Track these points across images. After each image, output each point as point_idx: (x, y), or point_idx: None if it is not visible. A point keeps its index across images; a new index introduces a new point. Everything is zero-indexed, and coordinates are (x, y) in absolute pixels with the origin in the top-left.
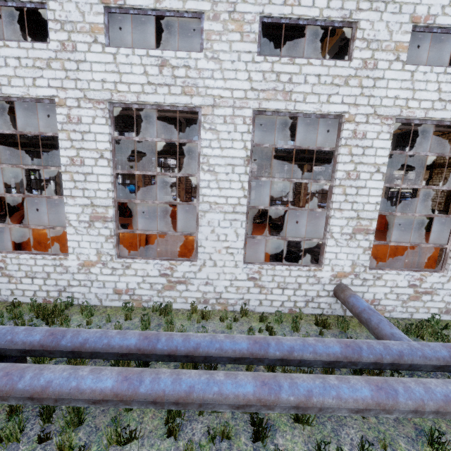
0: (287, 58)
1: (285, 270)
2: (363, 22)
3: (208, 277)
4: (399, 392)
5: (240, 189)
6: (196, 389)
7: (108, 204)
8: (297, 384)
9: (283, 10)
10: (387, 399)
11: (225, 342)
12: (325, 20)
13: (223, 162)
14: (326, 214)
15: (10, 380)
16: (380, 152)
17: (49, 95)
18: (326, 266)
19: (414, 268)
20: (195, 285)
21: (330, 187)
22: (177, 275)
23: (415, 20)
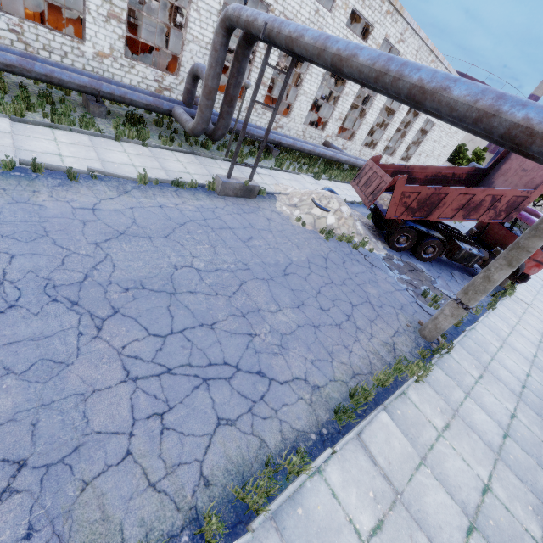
0: (352, 32)
1: (314, 130)
2: (375, 28)
3: (290, 127)
4: (351, 159)
5: (316, 88)
6: (325, 152)
7: (270, 77)
8: (338, 154)
9: (360, 9)
10: (350, 160)
11: (320, 146)
12: (368, 21)
13: (316, 72)
14: (334, 108)
15: (296, 143)
16: (357, 87)
17: (270, 3)
18: (326, 131)
19: (345, 139)
20: (284, 130)
21: (339, 96)
22: (280, 123)
23: (386, 35)
